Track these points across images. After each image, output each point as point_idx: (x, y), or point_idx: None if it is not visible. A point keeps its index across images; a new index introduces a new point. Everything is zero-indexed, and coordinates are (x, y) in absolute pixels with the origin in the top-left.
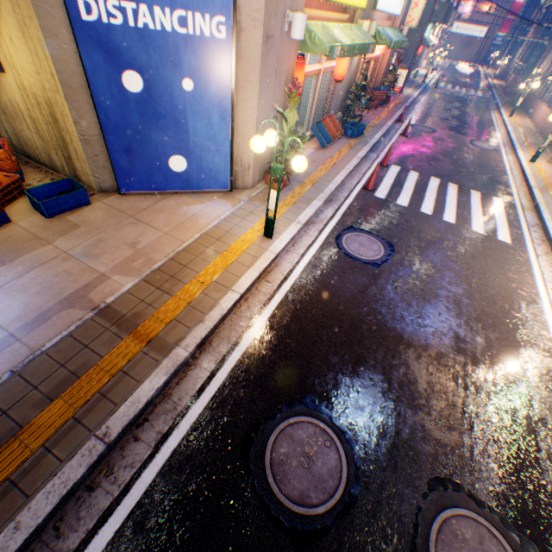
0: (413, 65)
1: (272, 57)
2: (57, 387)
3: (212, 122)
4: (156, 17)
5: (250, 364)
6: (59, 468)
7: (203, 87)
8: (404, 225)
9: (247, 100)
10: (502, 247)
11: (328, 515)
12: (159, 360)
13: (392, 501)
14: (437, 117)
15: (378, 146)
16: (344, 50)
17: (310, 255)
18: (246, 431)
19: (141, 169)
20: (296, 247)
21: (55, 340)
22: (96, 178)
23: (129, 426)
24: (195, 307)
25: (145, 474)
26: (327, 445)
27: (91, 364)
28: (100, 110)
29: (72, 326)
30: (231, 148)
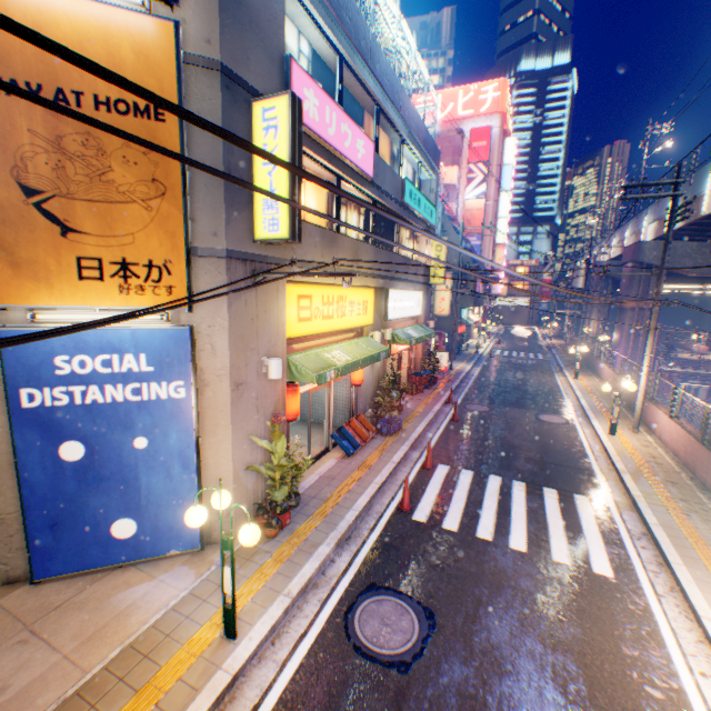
0: (462, 338)
1: (250, 396)
2: None
3: (173, 472)
4: (108, 391)
5: None
6: None
7: (160, 441)
8: (453, 566)
9: (219, 441)
10: (602, 587)
11: None
12: None
13: None
14: (494, 390)
15: (422, 438)
16: (341, 369)
17: (296, 660)
18: None
19: (70, 543)
20: (277, 645)
21: None
22: (4, 563)
23: None
24: None
25: None
26: None
27: None
28: (25, 485)
29: None
30: (200, 496)
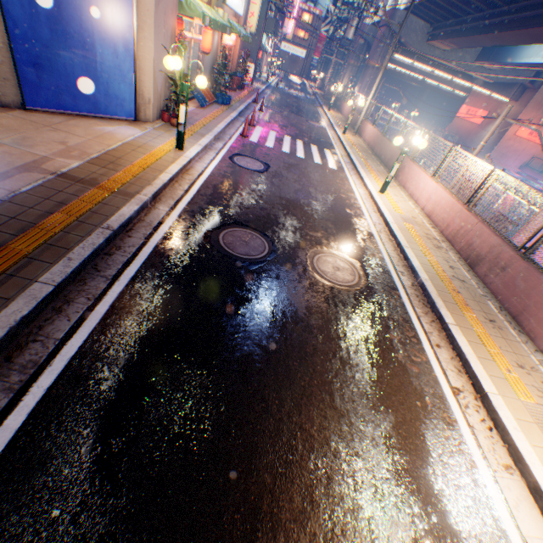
0: (257, 67)
1: (162, 9)
2: (51, 209)
3: (118, 51)
4: None
5: (194, 209)
6: (83, 240)
7: (109, 18)
8: (274, 156)
9: (145, 39)
10: (332, 171)
11: (263, 258)
12: (128, 200)
13: (293, 253)
14: (282, 105)
15: (244, 114)
16: (212, 22)
17: (214, 165)
18: (204, 234)
19: (49, 86)
20: (202, 160)
21: (29, 187)
22: None
23: (122, 229)
24: (141, 178)
25: (145, 250)
26: (254, 238)
27: (73, 200)
28: (8, 18)
29: (39, 182)
30: (135, 80)
